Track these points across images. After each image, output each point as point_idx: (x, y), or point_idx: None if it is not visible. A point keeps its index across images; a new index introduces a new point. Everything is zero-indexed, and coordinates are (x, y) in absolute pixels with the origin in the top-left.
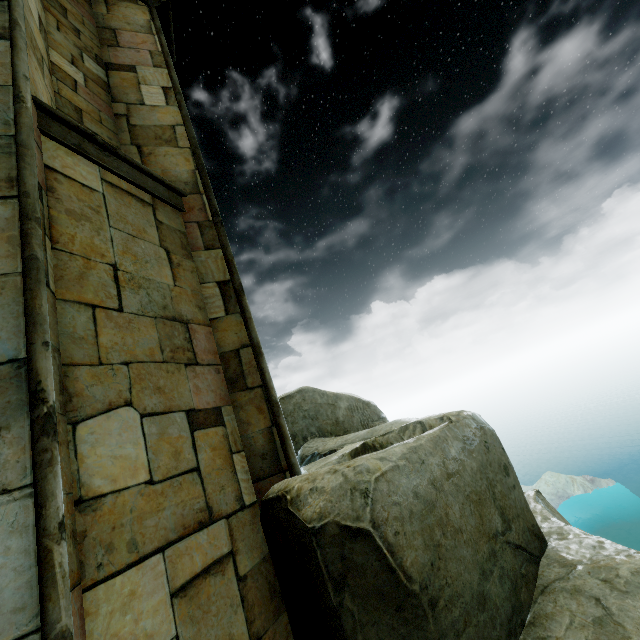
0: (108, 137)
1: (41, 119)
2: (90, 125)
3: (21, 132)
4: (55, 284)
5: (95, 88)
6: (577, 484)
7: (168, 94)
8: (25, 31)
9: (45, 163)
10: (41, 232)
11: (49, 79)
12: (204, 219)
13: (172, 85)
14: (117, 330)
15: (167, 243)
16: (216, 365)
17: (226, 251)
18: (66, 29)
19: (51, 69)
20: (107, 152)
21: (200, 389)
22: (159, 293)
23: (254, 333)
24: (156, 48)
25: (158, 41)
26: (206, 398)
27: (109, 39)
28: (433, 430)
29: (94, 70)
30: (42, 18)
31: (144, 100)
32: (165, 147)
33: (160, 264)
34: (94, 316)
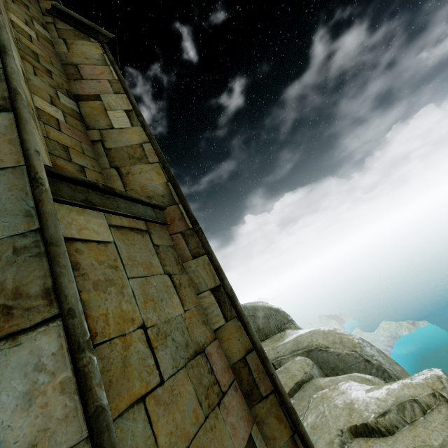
0: (91, 165)
1: (51, 185)
2: (77, 159)
3: (47, 225)
4: (107, 398)
5: (72, 121)
6: (404, 327)
7: (131, 116)
8: (24, 97)
9: (64, 236)
10: (95, 357)
11: (39, 127)
12: (185, 228)
13: (133, 108)
14: (167, 413)
15: (167, 266)
16: (232, 382)
17: (212, 257)
18: (41, 72)
19: (37, 115)
20: (106, 194)
21: (234, 426)
22: (178, 331)
23: (255, 337)
24: (113, 77)
25: (113, 71)
26: (240, 433)
27: (73, 73)
28: (443, 419)
29: (68, 104)
30: (22, 68)
31: (113, 124)
32: (139, 165)
33: (170, 294)
34: (147, 412)
